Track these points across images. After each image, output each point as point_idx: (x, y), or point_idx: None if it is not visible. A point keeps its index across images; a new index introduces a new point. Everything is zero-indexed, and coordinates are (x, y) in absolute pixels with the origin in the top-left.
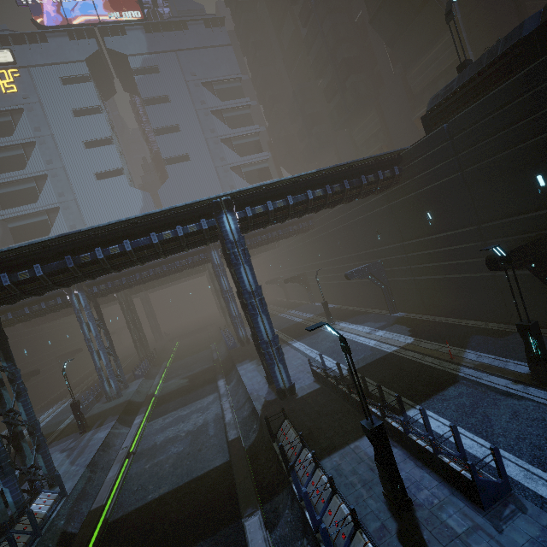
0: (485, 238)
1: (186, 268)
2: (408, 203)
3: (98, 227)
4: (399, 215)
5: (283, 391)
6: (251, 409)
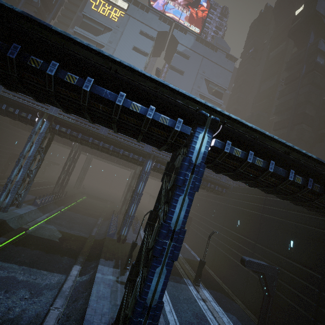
0: None
1: (124, 159)
2: None
3: (75, 44)
4: None
5: None
6: None
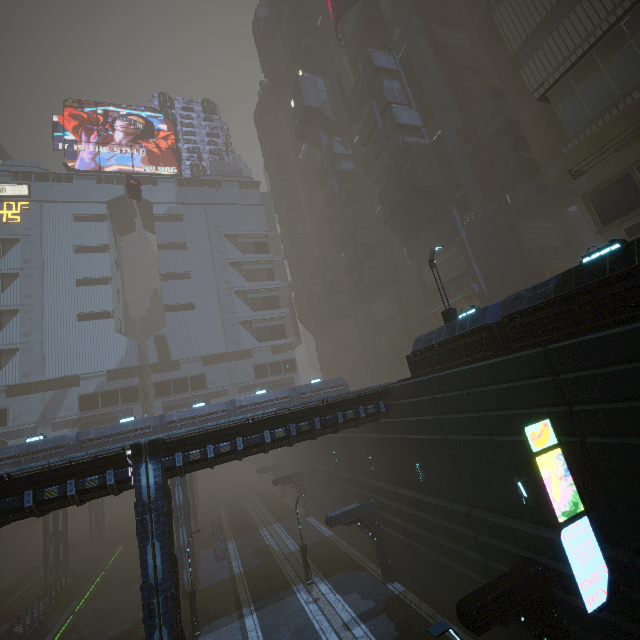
0: (477, 531)
1: None
2: (397, 445)
3: None
4: (391, 453)
5: None
6: None
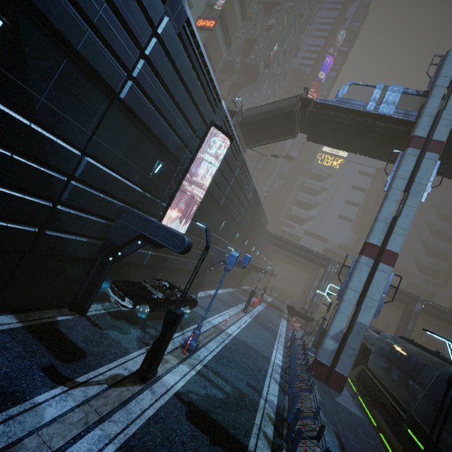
0: None
1: None
2: None
3: None
4: None
5: None
6: None
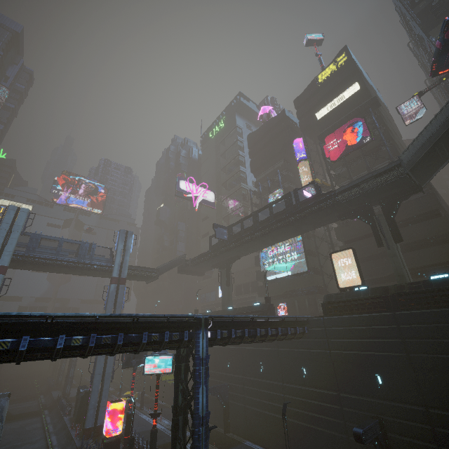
0: None
1: None
2: None
3: None
4: None
5: (66, 394)
6: (52, 400)
